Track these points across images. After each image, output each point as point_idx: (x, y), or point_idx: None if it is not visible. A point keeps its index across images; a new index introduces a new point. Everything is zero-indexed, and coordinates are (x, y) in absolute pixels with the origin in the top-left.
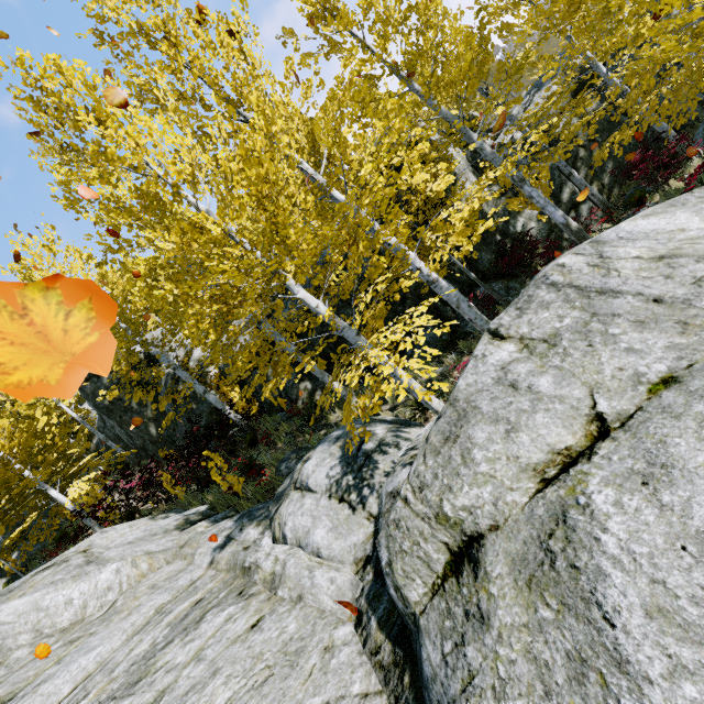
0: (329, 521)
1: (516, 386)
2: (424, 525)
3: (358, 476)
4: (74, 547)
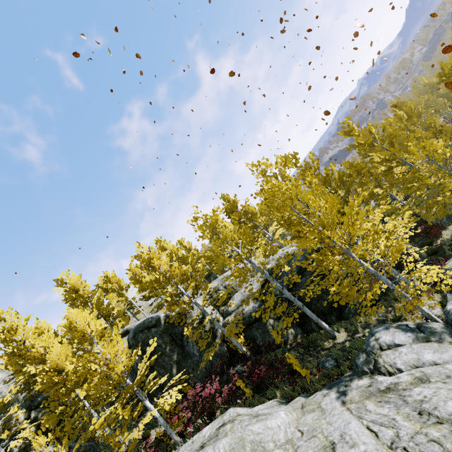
0: (429, 350)
1: None
2: None
3: (427, 332)
4: (224, 416)
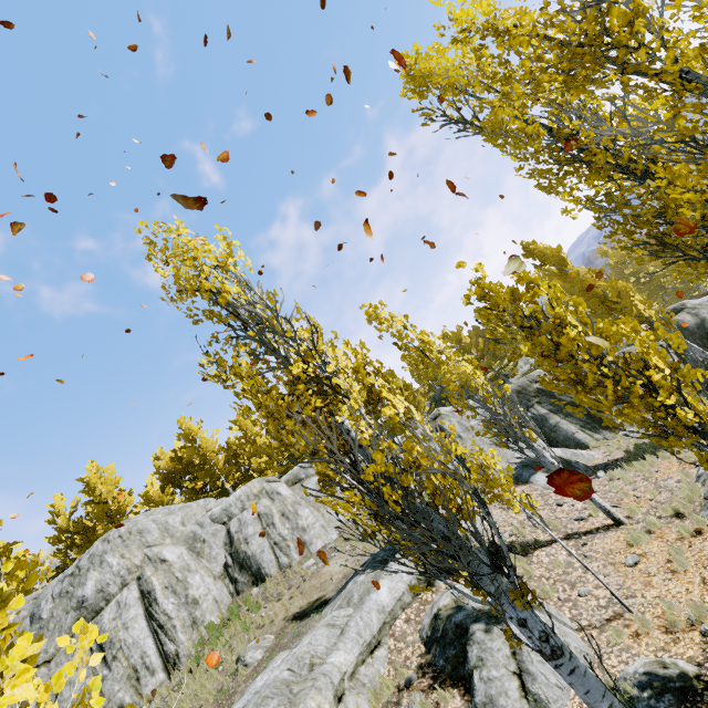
0: None
1: None
2: None
3: None
4: None
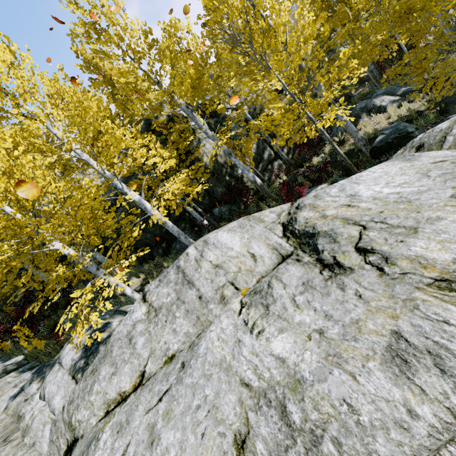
0: (63, 392)
1: (131, 341)
2: (63, 427)
3: (86, 362)
4: None
